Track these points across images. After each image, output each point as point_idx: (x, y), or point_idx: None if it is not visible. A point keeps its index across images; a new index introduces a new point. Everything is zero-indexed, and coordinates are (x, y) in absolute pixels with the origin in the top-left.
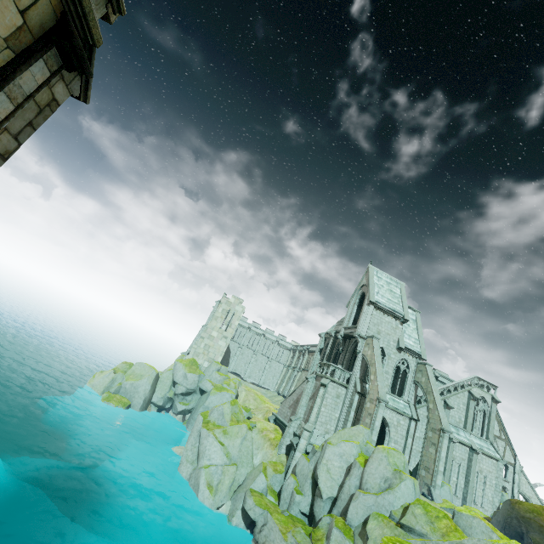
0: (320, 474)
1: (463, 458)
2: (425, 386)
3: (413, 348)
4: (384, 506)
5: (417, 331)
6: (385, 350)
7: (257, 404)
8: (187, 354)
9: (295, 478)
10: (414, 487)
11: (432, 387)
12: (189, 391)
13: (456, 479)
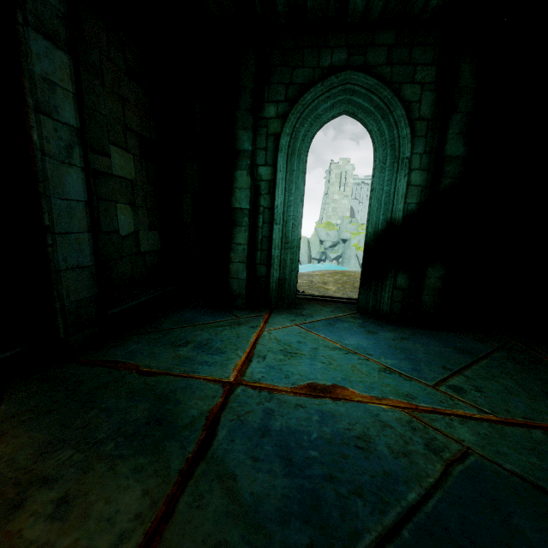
0: None
1: None
2: None
3: None
4: None
5: None
6: None
7: None
8: (321, 220)
9: None
10: None
11: None
12: (335, 243)
13: None
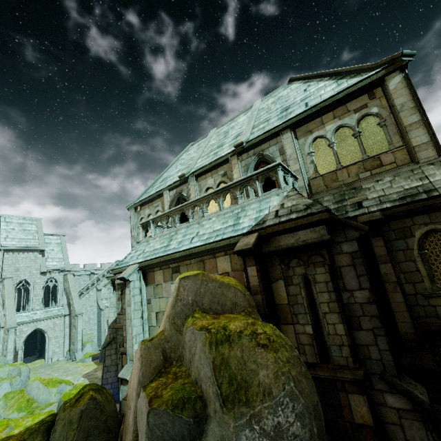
0: None
1: None
2: (68, 290)
3: (57, 266)
4: None
5: (62, 251)
6: (29, 280)
7: None
8: None
9: None
10: (10, 385)
11: (71, 289)
12: None
13: None
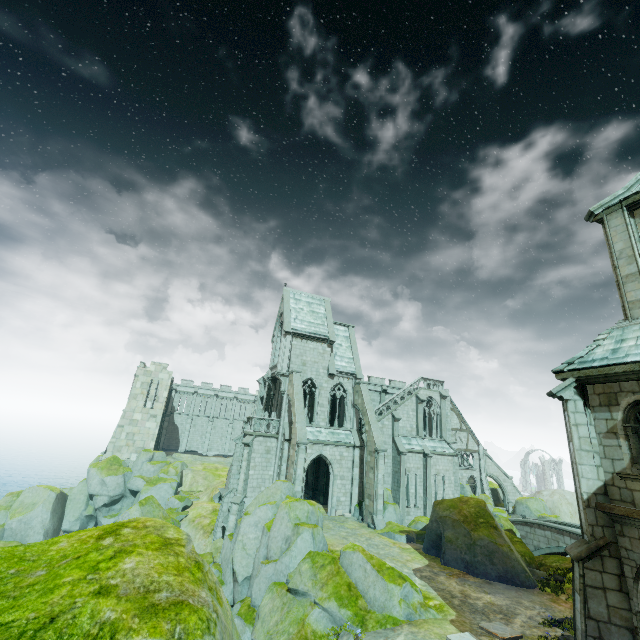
0: (235, 555)
1: (418, 467)
2: (361, 407)
3: (346, 369)
4: (282, 571)
5: (351, 348)
6: (315, 381)
7: (208, 483)
8: (104, 454)
9: (217, 567)
10: (312, 537)
11: (366, 407)
12: (115, 498)
13: (415, 491)
